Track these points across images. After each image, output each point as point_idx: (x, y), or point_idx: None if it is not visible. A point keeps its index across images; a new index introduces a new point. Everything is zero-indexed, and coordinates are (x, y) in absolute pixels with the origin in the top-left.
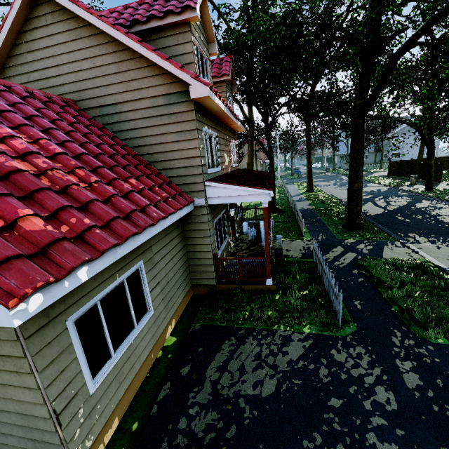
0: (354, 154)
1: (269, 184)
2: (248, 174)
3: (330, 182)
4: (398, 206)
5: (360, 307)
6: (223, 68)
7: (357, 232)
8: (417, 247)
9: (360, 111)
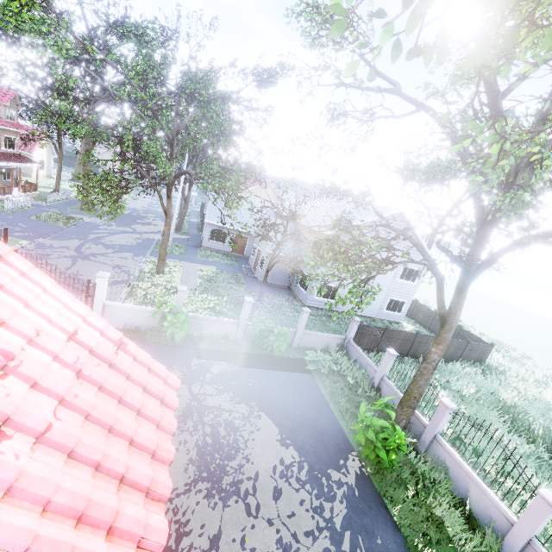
0: (83, 171)
1: (1, 161)
2: (7, 156)
3: (154, 201)
4: (140, 215)
5: (23, 213)
6: (5, 98)
7: (82, 210)
8: (95, 218)
9: (85, 151)
